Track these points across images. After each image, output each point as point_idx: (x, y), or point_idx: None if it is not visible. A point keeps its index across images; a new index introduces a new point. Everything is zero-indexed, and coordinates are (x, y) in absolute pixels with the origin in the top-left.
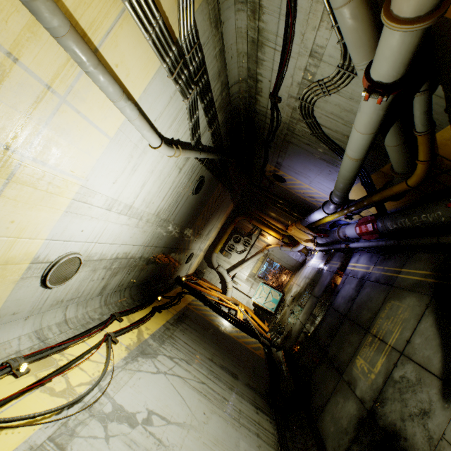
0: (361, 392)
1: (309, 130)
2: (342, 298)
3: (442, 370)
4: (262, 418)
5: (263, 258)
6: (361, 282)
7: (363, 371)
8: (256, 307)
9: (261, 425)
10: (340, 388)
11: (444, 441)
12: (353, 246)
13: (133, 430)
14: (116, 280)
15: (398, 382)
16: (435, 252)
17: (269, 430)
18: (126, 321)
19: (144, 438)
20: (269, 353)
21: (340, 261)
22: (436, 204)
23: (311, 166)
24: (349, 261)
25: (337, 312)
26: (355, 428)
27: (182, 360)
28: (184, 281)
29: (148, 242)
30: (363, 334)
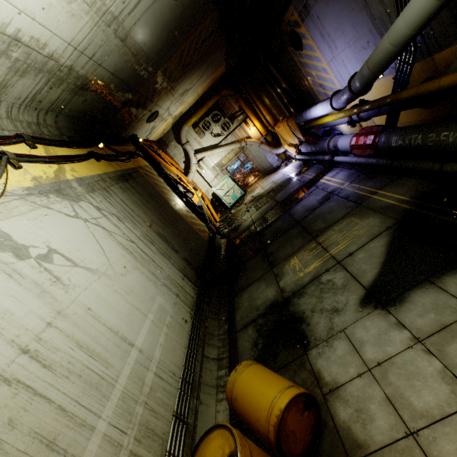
0: (285, 284)
1: None
2: (302, 207)
3: (372, 283)
4: (187, 284)
5: (238, 150)
6: (328, 195)
7: (295, 269)
8: (215, 198)
9: (183, 289)
10: (266, 277)
11: (343, 333)
12: (338, 159)
13: (20, 262)
14: (26, 87)
15: (323, 284)
16: (426, 180)
17: (190, 294)
18: (42, 151)
19: (35, 272)
20: (213, 238)
21: (316, 173)
22: None
23: (348, 26)
24: (325, 175)
25: (292, 218)
26: (267, 308)
27: (113, 215)
28: (142, 144)
29: (83, 46)
30: (308, 240)
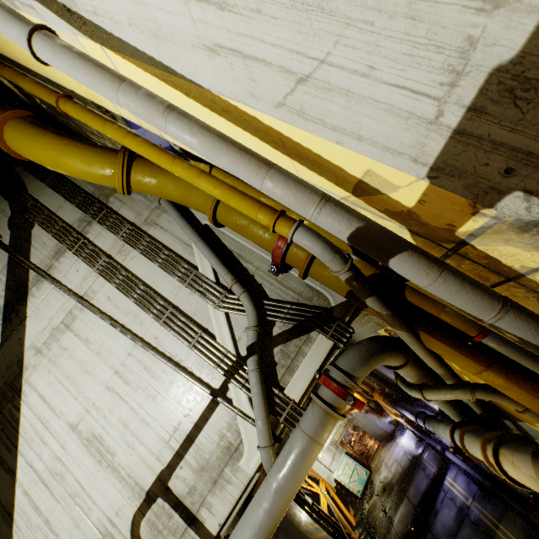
0: None
1: None
2: (442, 526)
3: None
4: None
5: (346, 422)
6: (460, 514)
7: None
8: (339, 484)
9: None
10: None
11: None
12: (449, 457)
13: None
14: None
15: None
16: (527, 523)
17: None
18: None
19: None
20: None
21: (436, 466)
22: None
23: None
24: (446, 473)
25: None
26: None
27: None
28: None
29: None
30: None
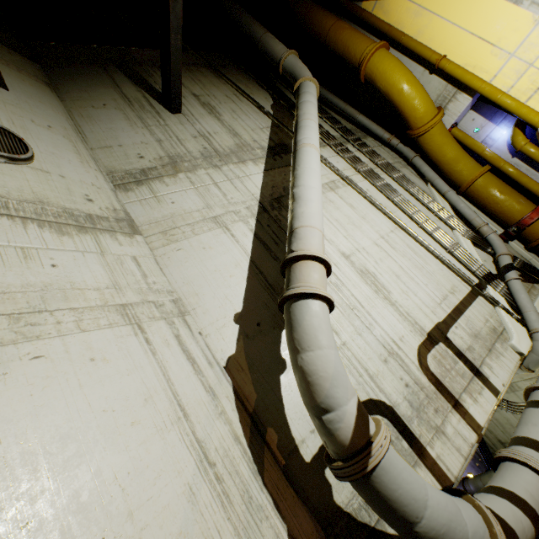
0: None
1: None
2: None
3: None
4: None
5: None
6: None
7: None
8: None
9: None
10: None
11: None
12: None
13: None
14: None
15: None
16: None
17: None
18: None
19: None
20: None
21: None
22: None
23: None
24: None
25: None
26: None
27: None
28: None
29: None
30: None
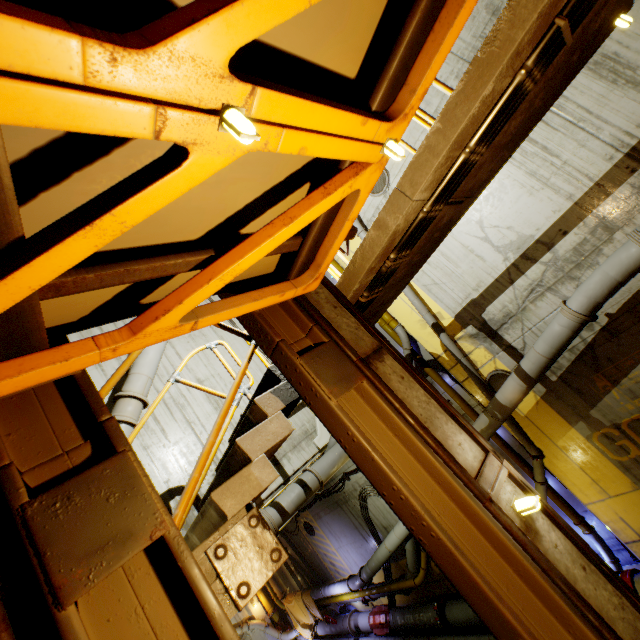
0: None
1: (360, 507)
2: None
3: None
4: None
5: None
6: None
7: None
8: None
9: None
10: None
11: None
12: None
13: None
14: None
15: None
16: None
17: None
18: None
19: None
20: None
21: None
22: (429, 606)
23: (348, 533)
24: None
25: None
26: None
27: None
28: None
29: None
30: None
